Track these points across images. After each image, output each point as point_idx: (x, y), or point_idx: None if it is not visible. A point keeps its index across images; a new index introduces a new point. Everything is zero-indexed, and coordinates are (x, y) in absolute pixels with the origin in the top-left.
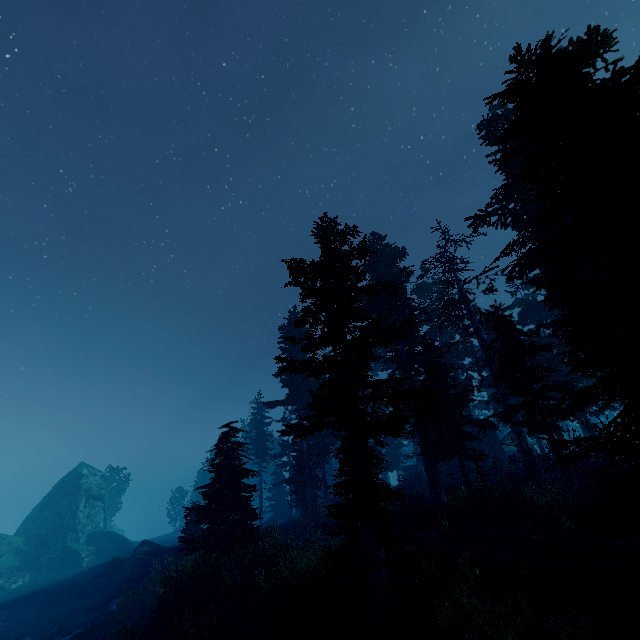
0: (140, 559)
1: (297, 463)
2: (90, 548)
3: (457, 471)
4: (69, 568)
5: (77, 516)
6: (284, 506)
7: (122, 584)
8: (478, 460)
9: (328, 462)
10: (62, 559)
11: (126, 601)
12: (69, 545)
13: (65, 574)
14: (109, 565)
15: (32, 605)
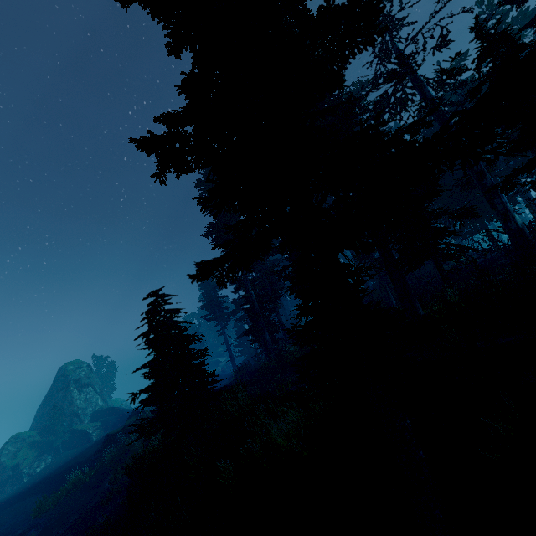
0: (129, 431)
1: (250, 314)
2: (95, 425)
3: (436, 276)
4: (82, 444)
5: (75, 404)
6: (251, 351)
7: (114, 459)
8: (458, 258)
9: (281, 306)
10: (73, 439)
11: (116, 478)
12: (75, 427)
13: (78, 450)
14: (105, 441)
15: (40, 494)
